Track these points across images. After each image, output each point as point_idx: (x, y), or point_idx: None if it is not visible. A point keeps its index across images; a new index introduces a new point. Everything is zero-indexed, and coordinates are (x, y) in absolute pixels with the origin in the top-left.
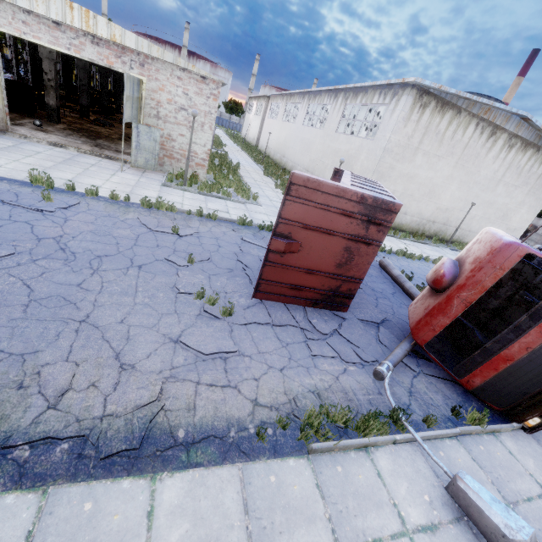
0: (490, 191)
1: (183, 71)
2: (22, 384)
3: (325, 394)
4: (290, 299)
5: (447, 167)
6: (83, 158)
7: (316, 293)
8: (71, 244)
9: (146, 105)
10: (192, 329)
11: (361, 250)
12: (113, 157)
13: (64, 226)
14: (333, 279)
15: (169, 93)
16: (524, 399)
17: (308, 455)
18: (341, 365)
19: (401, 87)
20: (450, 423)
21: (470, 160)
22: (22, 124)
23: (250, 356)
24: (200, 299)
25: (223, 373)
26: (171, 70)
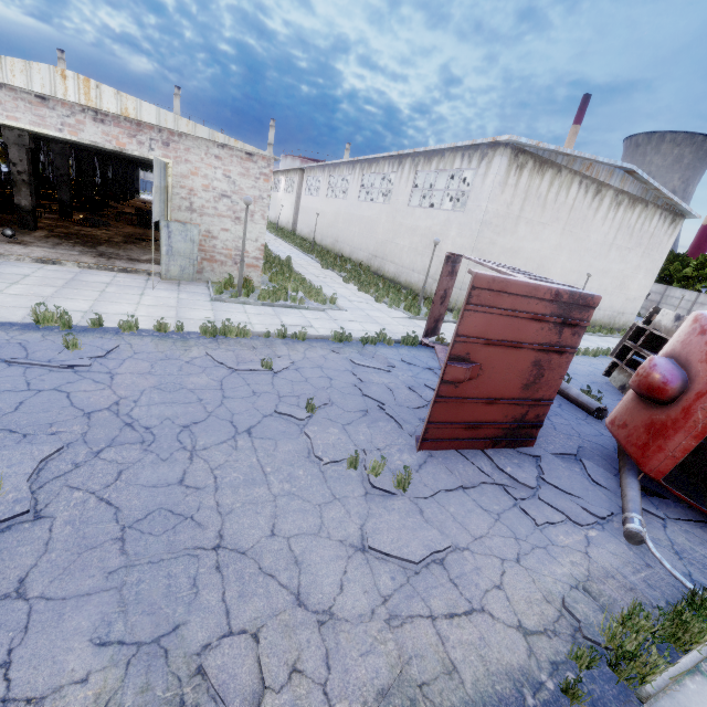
0: (603, 258)
1: (222, 148)
2: (184, 705)
3: (594, 587)
4: (465, 442)
5: (554, 235)
6: (91, 276)
7: (497, 428)
8: (137, 413)
9: (175, 195)
10: (373, 522)
11: (552, 362)
12: (131, 268)
13: (114, 386)
14: (518, 406)
15: (205, 177)
16: None
17: (643, 705)
18: (578, 531)
19: (491, 147)
20: None
21: (577, 224)
22: None
23: (467, 547)
24: (355, 468)
25: (453, 589)
26: (206, 148)
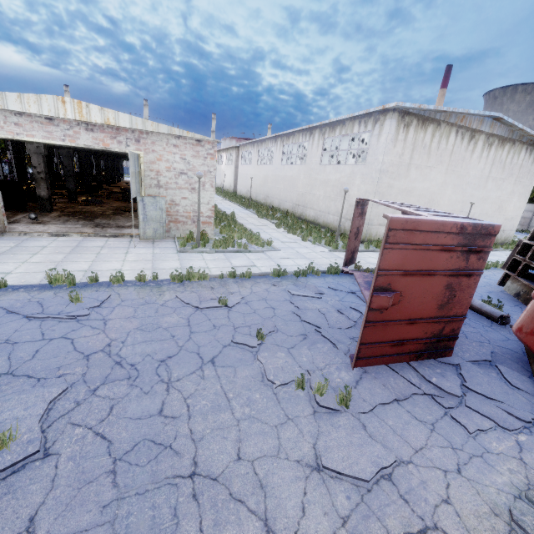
0: (482, 188)
1: (178, 139)
2: None
3: None
4: (393, 358)
5: (439, 175)
6: (90, 242)
7: (418, 343)
8: (124, 352)
9: (146, 177)
10: (323, 440)
11: (462, 284)
12: (118, 233)
13: (107, 330)
14: (435, 323)
15: (167, 161)
16: None
17: None
18: (509, 437)
19: (382, 113)
20: None
21: (458, 164)
22: (17, 220)
23: (410, 460)
24: (302, 388)
25: (405, 506)
26: (166, 140)
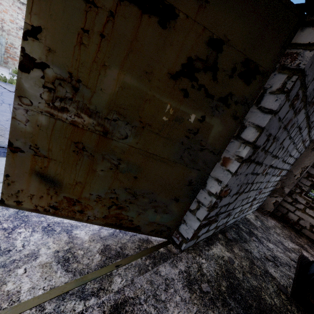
0: None
1: (22, 4)
2: None
3: None
4: None
5: None
6: None
7: None
8: None
9: None
10: None
11: None
12: None
13: None
14: None
15: (11, 16)
16: None
17: None
18: None
19: None
20: None
21: None
22: None
23: None
24: None
25: None
26: (13, 1)
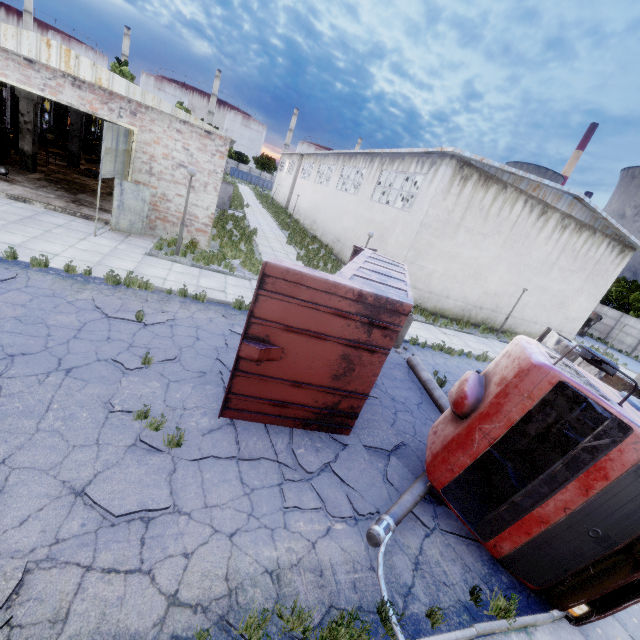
0: (544, 276)
1: (184, 124)
2: None
3: (288, 576)
4: (273, 418)
5: (494, 246)
6: (49, 217)
7: (307, 411)
8: None
9: (137, 159)
10: (112, 471)
11: (363, 358)
12: (92, 216)
13: None
14: (329, 394)
15: (166, 147)
16: (566, 576)
17: None
18: (325, 522)
19: (440, 157)
20: (466, 614)
21: (519, 240)
22: None
23: (189, 513)
24: (141, 420)
25: (136, 547)
26: (169, 122)
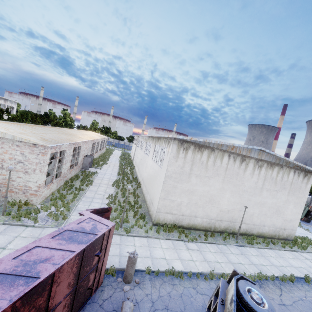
0: (258, 195)
1: (20, 142)
2: None
3: None
4: None
5: (217, 183)
6: None
7: None
8: None
9: None
10: None
11: None
12: None
13: None
14: None
15: (11, 154)
16: None
17: None
18: None
19: (170, 139)
20: None
21: (233, 177)
22: None
23: None
24: None
25: None
26: (12, 142)
